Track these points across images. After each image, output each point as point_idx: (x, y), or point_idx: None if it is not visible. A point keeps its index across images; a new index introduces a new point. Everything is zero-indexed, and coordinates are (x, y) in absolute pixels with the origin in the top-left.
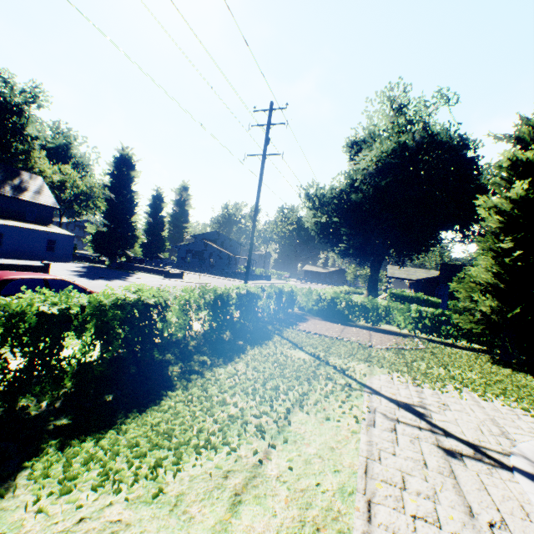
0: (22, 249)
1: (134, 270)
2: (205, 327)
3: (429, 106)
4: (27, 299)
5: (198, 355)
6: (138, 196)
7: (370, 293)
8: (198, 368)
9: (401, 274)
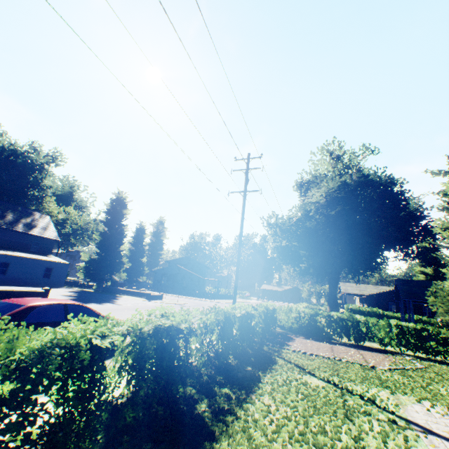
0: (23, 276)
1: (118, 293)
2: (219, 352)
3: (357, 156)
4: (82, 329)
5: (217, 386)
6: (127, 229)
7: (332, 308)
8: (225, 404)
9: (354, 290)
